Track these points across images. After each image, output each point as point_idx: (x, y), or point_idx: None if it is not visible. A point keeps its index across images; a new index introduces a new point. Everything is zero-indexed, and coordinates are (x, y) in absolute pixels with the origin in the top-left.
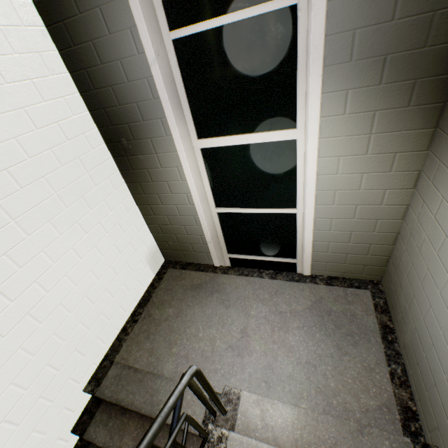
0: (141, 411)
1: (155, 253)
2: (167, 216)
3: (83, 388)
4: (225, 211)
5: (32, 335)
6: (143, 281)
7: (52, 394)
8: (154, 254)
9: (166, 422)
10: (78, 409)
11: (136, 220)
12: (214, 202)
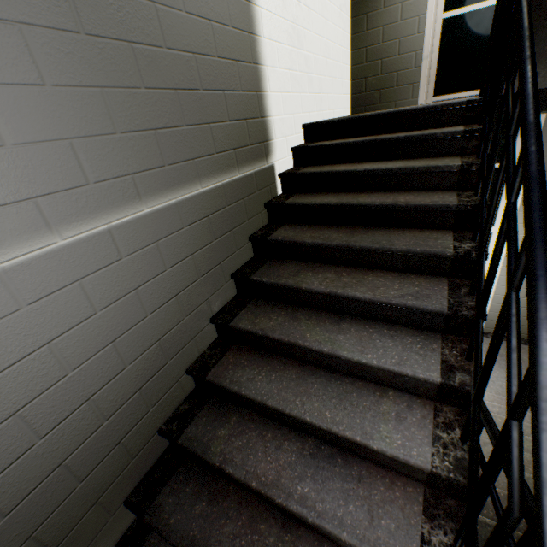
0: (381, 112)
1: (348, 95)
2: (383, 28)
3: (302, 124)
4: (455, 13)
5: (298, 4)
6: (339, 105)
7: (292, 84)
8: (347, 93)
9: (419, 107)
10: (296, 139)
11: (347, 34)
12: (443, 4)
